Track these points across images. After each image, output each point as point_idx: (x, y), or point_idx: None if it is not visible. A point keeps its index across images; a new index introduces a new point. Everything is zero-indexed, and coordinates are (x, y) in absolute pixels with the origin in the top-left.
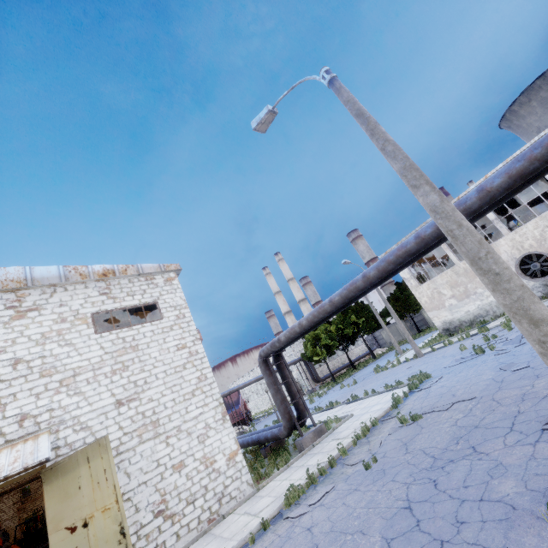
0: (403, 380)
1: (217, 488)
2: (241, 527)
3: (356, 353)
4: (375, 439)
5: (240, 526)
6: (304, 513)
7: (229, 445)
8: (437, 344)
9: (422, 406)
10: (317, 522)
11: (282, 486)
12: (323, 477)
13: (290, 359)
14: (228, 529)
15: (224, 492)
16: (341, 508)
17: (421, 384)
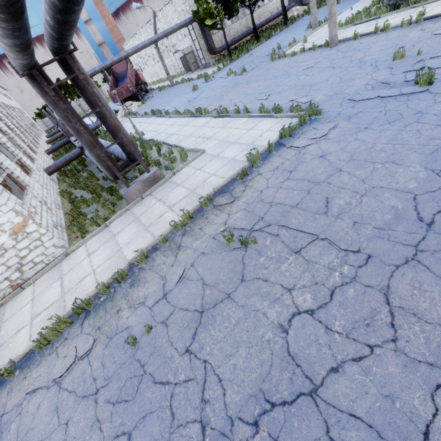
0: (288, 99)
1: (8, 262)
2: (13, 332)
3: (268, 11)
4: (186, 249)
5: (16, 326)
6: (39, 388)
7: (7, 220)
8: (367, 22)
9: (274, 200)
10: (27, 440)
11: (79, 272)
12: (104, 297)
13: (182, 17)
14: (10, 320)
15: (23, 262)
16: (58, 435)
17: (301, 128)
